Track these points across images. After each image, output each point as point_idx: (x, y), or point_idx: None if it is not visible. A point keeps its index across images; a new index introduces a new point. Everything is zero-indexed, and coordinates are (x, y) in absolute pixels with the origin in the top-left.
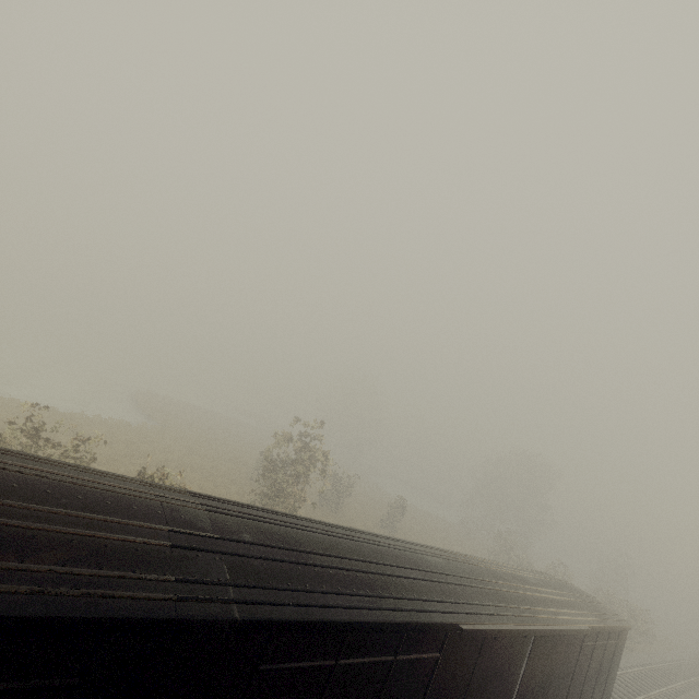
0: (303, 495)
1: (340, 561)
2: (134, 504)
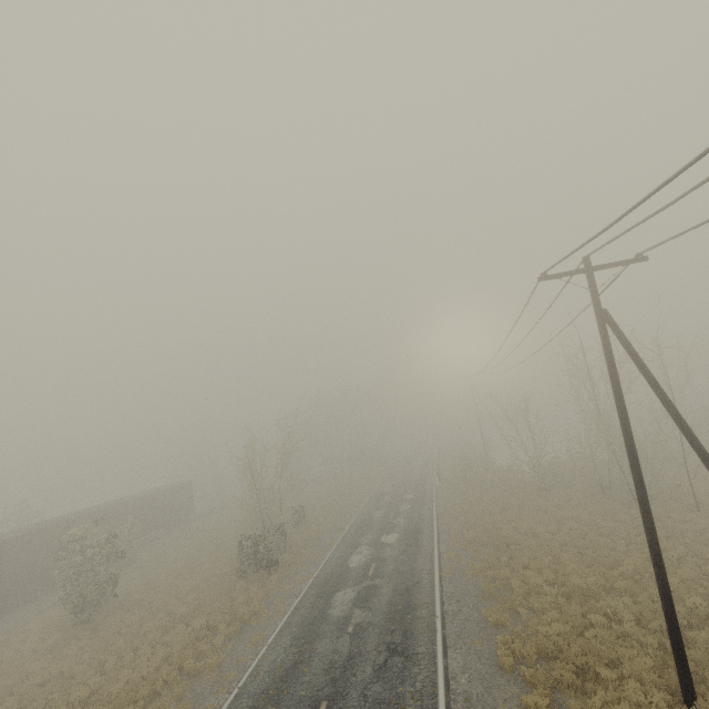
0: None
1: (56, 519)
2: None
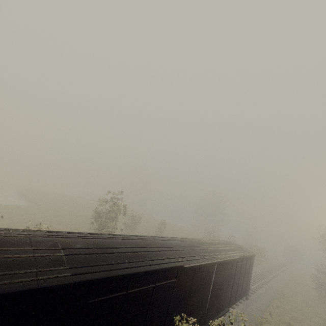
0: (115, 226)
1: (127, 249)
2: (12, 240)
